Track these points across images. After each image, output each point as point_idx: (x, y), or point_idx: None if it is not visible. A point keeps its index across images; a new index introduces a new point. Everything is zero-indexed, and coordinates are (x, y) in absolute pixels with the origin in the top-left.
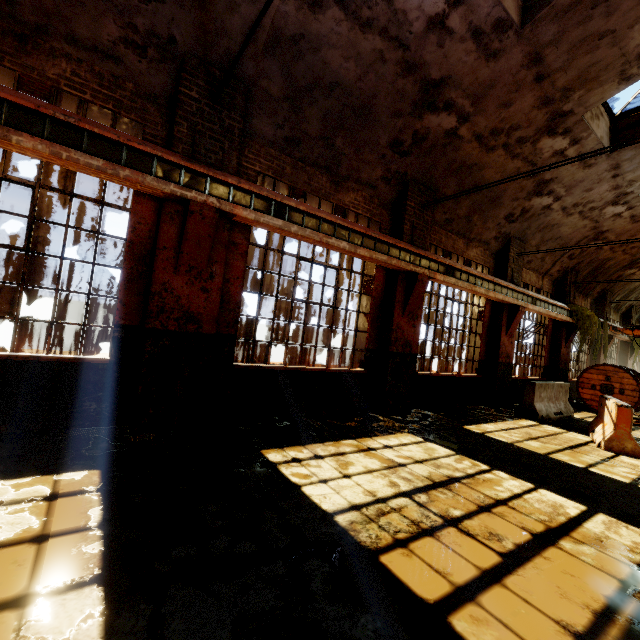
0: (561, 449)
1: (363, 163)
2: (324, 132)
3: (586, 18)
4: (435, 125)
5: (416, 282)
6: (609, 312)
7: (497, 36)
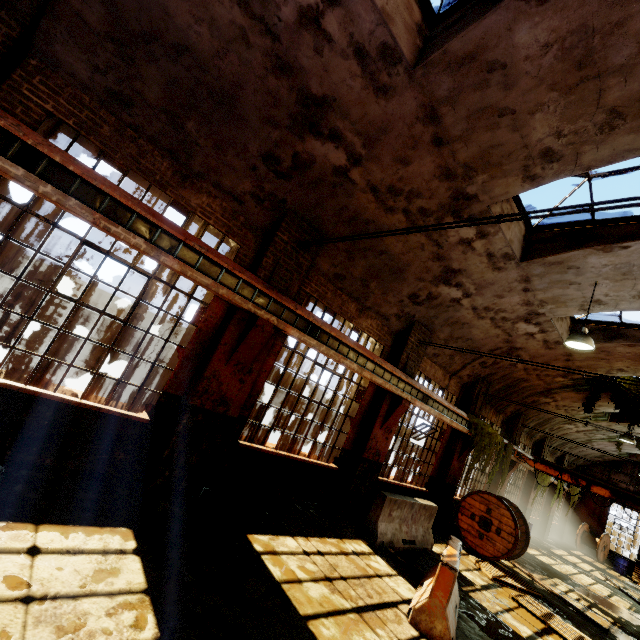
0: (346, 609)
1: (226, 166)
2: (170, 105)
3: (483, 82)
4: (321, 155)
5: (253, 327)
6: (519, 436)
7: (385, 67)
